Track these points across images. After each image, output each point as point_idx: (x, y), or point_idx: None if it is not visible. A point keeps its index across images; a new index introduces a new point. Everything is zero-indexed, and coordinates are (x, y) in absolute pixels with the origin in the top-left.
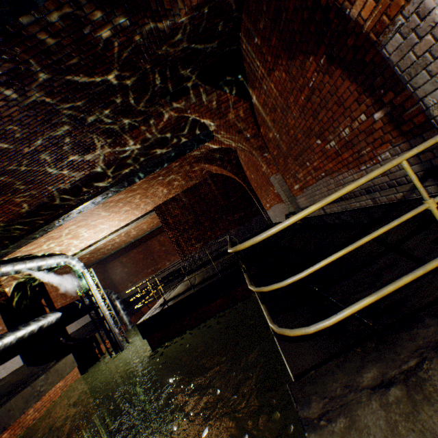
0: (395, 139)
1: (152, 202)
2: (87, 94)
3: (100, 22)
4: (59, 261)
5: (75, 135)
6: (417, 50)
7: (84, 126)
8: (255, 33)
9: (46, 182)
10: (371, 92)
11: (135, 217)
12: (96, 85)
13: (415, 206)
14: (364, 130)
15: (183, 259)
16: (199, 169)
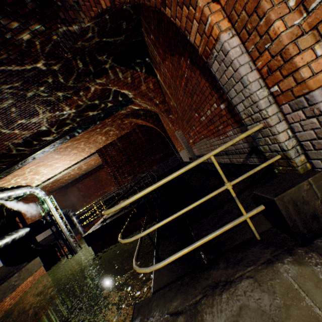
0: (233, 124)
1: (94, 146)
2: (22, 77)
3: (19, 30)
4: (26, 191)
5: (19, 106)
6: (227, 74)
7: (25, 99)
8: (150, 31)
9: (2, 139)
10: (216, 90)
11: (82, 158)
12: (28, 71)
13: (248, 170)
14: (217, 114)
15: (118, 188)
16: (128, 122)
